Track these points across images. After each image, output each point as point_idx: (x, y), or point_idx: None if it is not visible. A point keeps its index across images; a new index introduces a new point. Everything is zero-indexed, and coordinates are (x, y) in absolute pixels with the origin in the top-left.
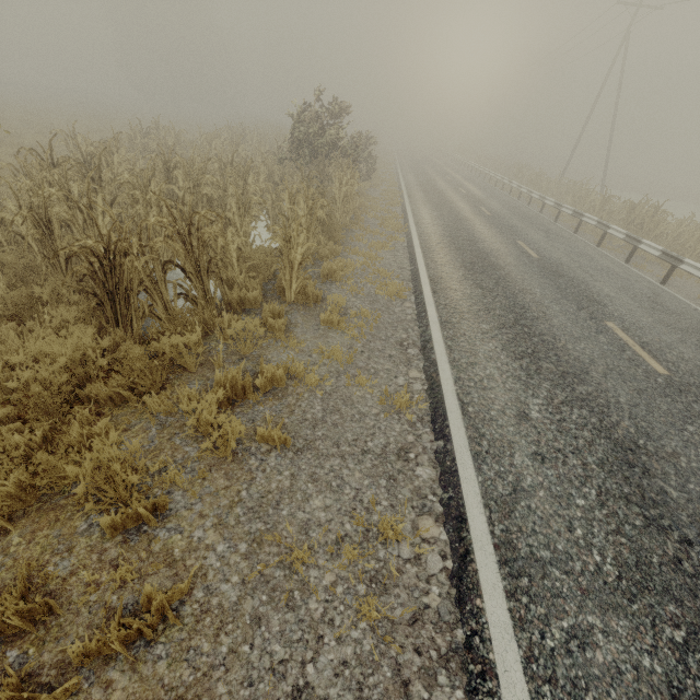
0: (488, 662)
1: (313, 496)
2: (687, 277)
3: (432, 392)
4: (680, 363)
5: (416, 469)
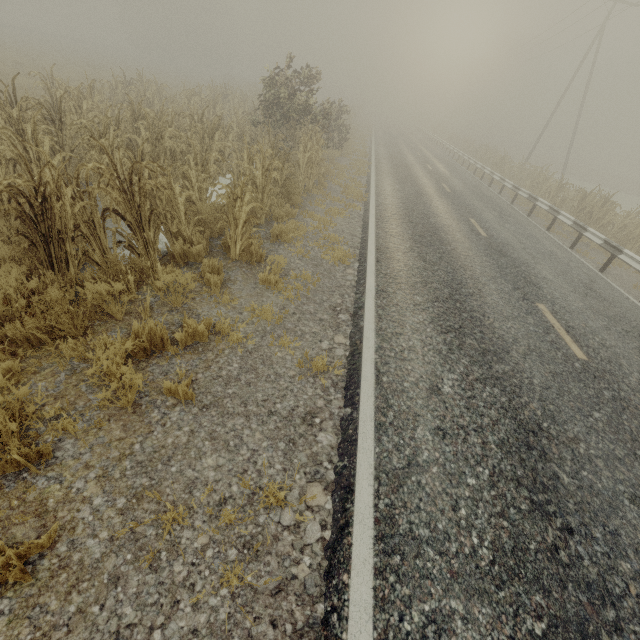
0: None
1: (207, 454)
2: (626, 267)
3: (352, 358)
4: (601, 350)
5: (318, 435)
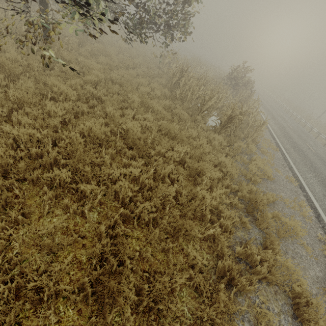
0: None
1: (281, 192)
2: None
3: (297, 181)
4: None
5: (300, 196)
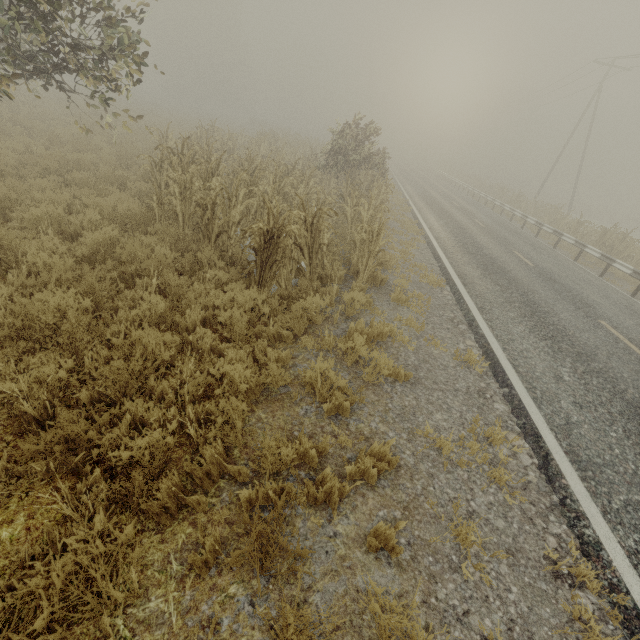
0: (579, 511)
1: (434, 412)
2: None
3: (488, 356)
4: None
5: (493, 404)
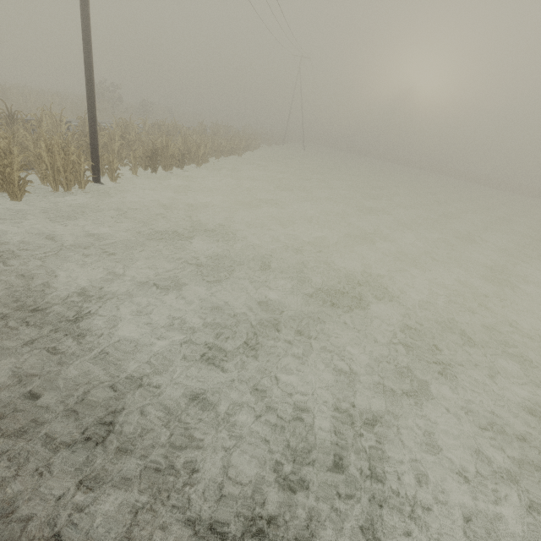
0: None
1: None
2: None
3: None
4: None
5: None
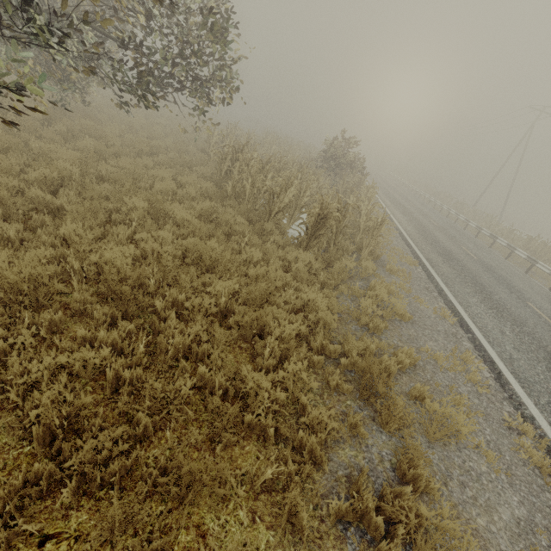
0: (521, 402)
1: (428, 341)
2: None
3: (455, 314)
4: None
5: (462, 342)
